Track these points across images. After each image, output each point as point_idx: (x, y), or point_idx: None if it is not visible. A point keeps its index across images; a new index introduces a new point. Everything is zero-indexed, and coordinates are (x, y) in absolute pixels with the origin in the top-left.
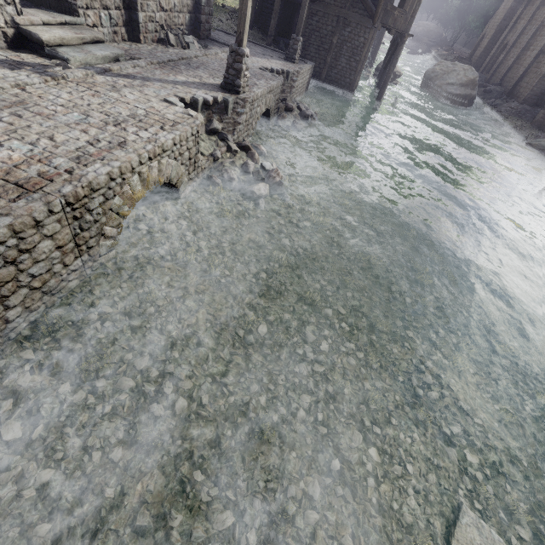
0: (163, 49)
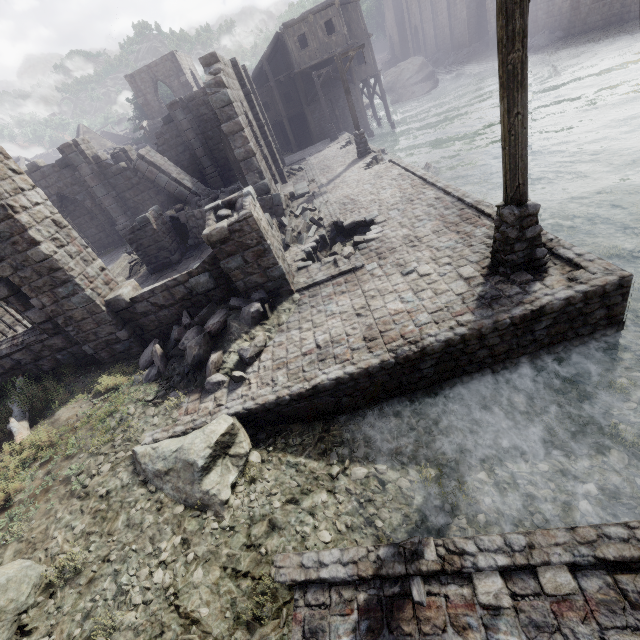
0: (298, 177)
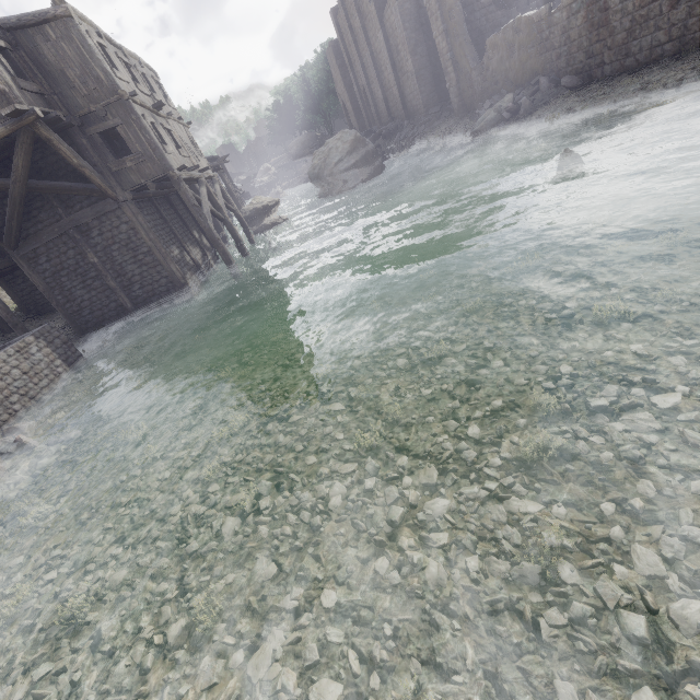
0: None
